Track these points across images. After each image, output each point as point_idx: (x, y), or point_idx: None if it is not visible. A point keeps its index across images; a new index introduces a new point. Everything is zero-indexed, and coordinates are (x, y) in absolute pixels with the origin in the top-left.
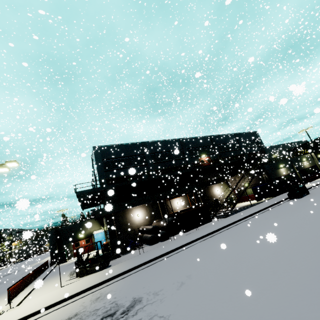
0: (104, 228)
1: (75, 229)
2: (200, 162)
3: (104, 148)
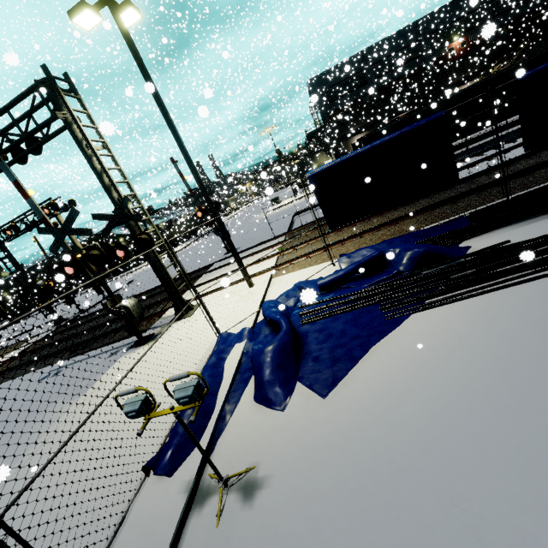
0: (332, 158)
1: (308, 162)
2: (447, 53)
3: (319, 77)
